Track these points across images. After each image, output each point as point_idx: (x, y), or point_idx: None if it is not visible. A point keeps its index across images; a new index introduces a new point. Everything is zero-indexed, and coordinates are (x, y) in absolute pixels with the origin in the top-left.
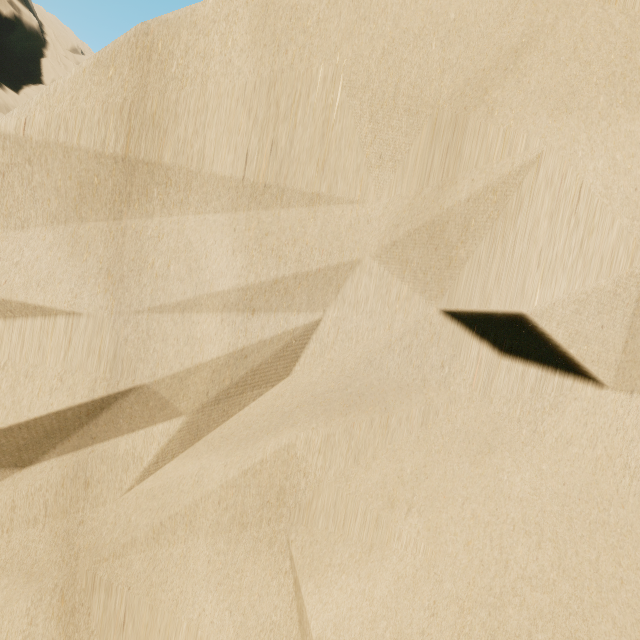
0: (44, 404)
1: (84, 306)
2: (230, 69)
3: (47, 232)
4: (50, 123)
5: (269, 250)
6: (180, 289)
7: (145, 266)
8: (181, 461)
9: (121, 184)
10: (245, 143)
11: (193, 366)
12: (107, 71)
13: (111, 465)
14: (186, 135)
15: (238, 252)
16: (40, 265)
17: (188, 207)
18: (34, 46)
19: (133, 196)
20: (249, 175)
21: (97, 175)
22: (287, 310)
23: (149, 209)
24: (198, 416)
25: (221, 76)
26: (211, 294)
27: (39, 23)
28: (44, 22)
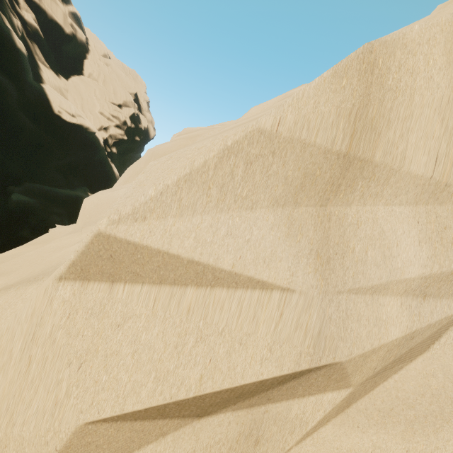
0: (255, 373)
1: (299, 284)
2: (431, 84)
3: (269, 213)
4: (297, 122)
5: (448, 243)
6: (376, 274)
7: (347, 250)
8: (339, 429)
9: (335, 176)
10: (436, 147)
11: (377, 346)
12: (341, 81)
13: (280, 426)
14: (394, 138)
15: (423, 243)
16: (265, 243)
17: (380, 199)
18: (81, 52)
19: (341, 187)
20: (436, 175)
21: (320, 168)
22: (449, 297)
23: (349, 198)
24: (358, 387)
25: (424, 89)
26: (399, 280)
27: (86, 38)
28: (89, 38)
